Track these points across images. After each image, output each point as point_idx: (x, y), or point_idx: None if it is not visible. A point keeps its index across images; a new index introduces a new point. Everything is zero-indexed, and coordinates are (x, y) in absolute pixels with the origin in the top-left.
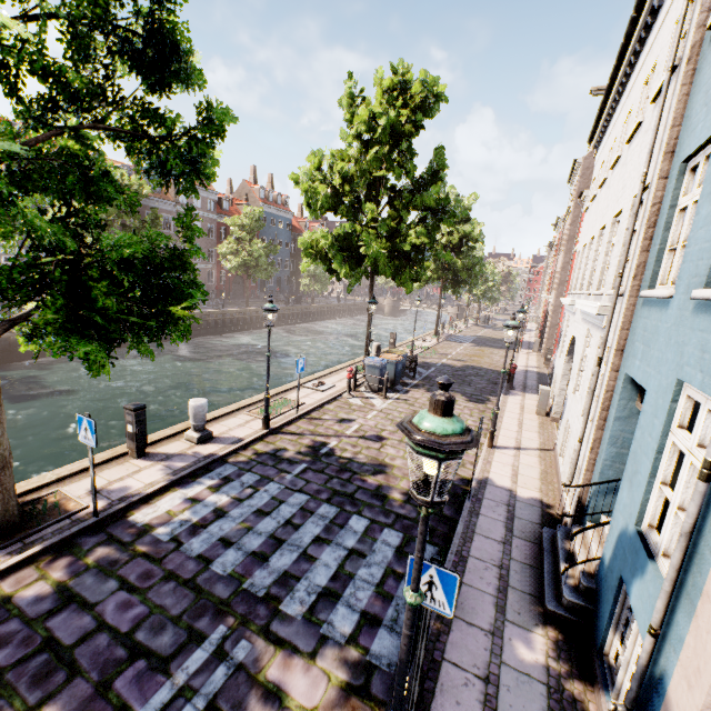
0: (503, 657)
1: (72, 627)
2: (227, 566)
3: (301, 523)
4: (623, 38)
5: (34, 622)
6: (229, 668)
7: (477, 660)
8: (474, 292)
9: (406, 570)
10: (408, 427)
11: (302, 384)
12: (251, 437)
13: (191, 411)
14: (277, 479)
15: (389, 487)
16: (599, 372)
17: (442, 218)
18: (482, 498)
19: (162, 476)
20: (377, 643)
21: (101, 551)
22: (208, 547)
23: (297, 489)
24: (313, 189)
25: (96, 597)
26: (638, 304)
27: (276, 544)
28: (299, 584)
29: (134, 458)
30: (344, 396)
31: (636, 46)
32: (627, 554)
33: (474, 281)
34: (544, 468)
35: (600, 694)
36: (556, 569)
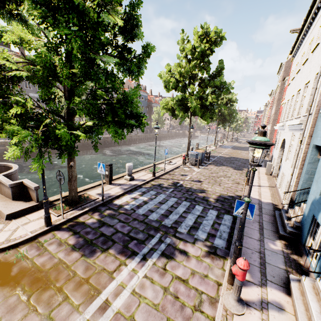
0: (265, 247)
1: (108, 231)
2: (154, 217)
3: (177, 207)
4: (310, 7)
5: (95, 229)
6: (165, 244)
7: (255, 247)
8: (231, 126)
9: (221, 222)
10: (251, 140)
11: (163, 162)
12: (149, 179)
13: (127, 168)
14: (163, 193)
15: (208, 197)
16: (300, 146)
17: (222, 90)
18: None
19: (120, 190)
20: (216, 241)
21: (108, 211)
22: (145, 212)
23: (172, 196)
24: (168, 80)
25: (112, 223)
26: (318, 117)
27: (169, 212)
28: (182, 224)
29: (108, 184)
30: (181, 166)
31: (315, 10)
32: (316, 206)
33: (232, 120)
34: (272, 193)
35: (305, 257)
36: (282, 223)
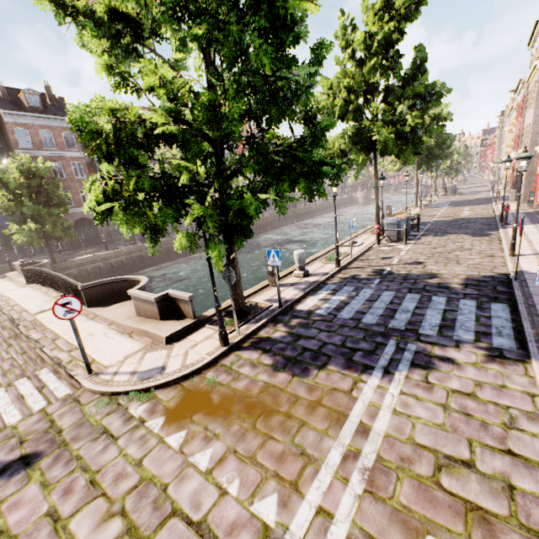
0: None
1: (311, 344)
2: (371, 320)
3: (400, 302)
4: None
5: (290, 343)
6: (410, 352)
7: None
8: (441, 167)
9: (490, 314)
10: None
11: (341, 245)
12: (332, 271)
13: (297, 257)
14: (366, 287)
15: (446, 283)
16: None
17: (429, 100)
18: (525, 279)
19: (297, 291)
20: (495, 341)
21: (295, 320)
22: (352, 315)
23: (383, 289)
24: (330, 104)
25: (311, 335)
26: None
27: (392, 311)
28: (423, 324)
29: (274, 286)
30: (375, 246)
31: None
32: None
33: (446, 155)
34: None
35: None
36: None
